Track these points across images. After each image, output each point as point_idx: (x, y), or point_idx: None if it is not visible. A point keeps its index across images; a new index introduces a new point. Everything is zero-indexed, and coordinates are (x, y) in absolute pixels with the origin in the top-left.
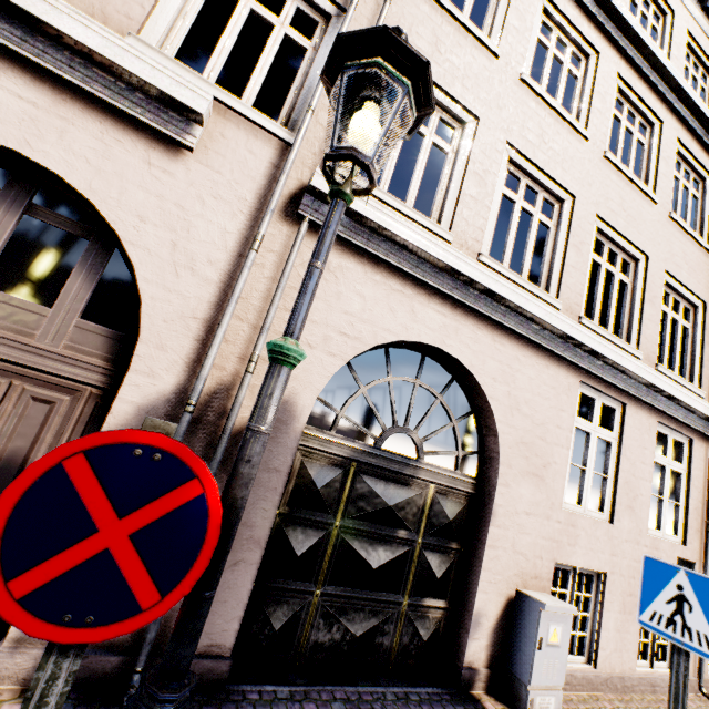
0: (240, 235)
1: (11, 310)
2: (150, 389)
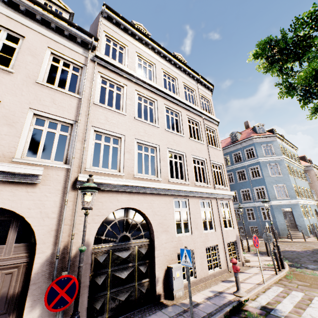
0: (60, 200)
1: None
2: (43, 256)
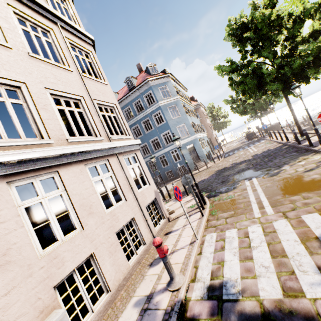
0: None
1: None
2: None
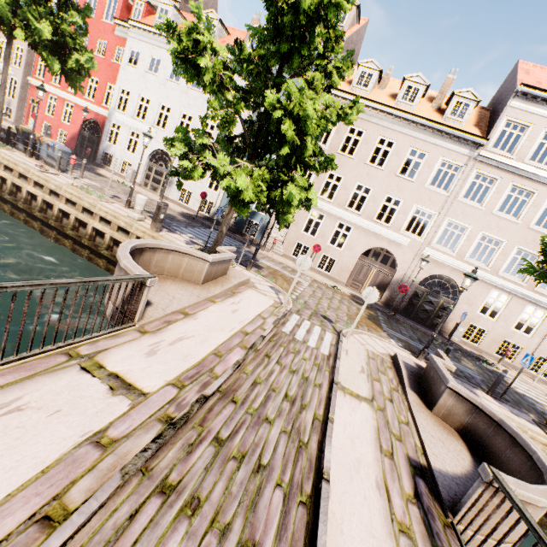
0: (411, 257)
1: (382, 266)
2: (397, 277)
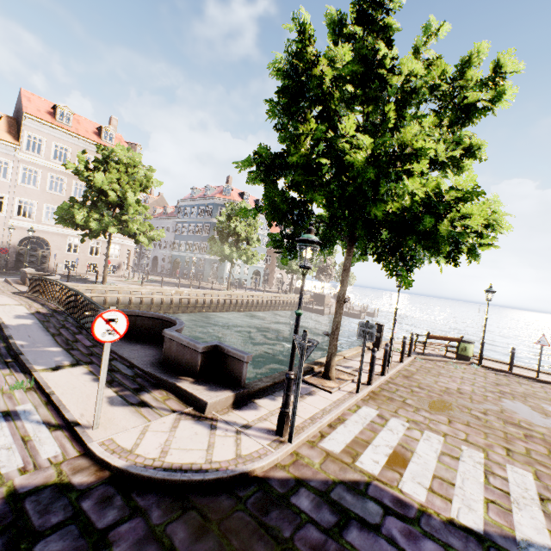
0: (2, 228)
1: None
2: None
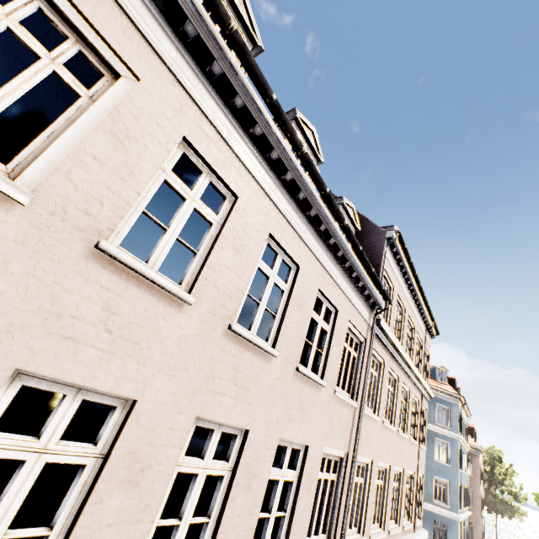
0: None
1: None
2: None
